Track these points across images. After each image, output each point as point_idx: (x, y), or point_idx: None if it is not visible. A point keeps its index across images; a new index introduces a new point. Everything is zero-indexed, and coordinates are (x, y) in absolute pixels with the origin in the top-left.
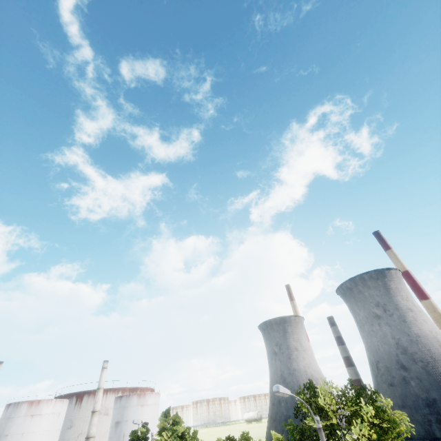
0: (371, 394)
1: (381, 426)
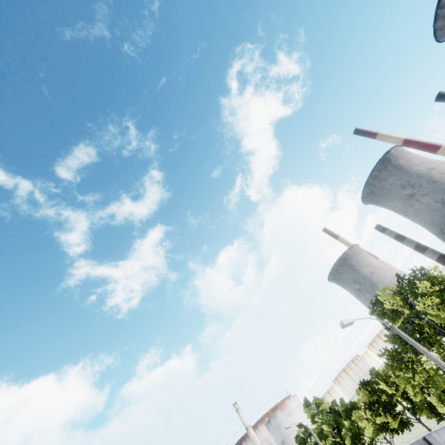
0: (420, 272)
1: (444, 288)
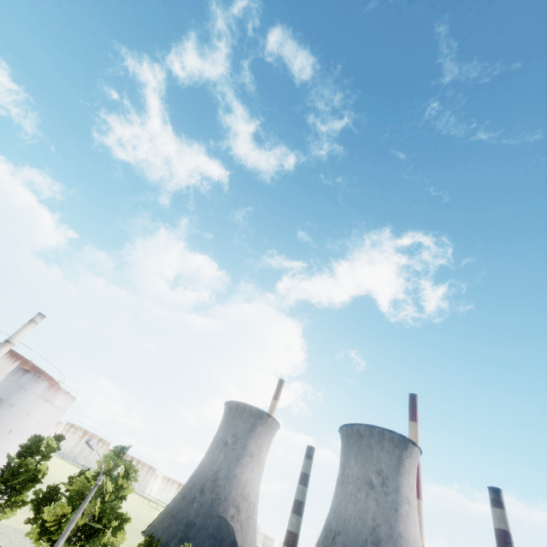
0: None
1: None
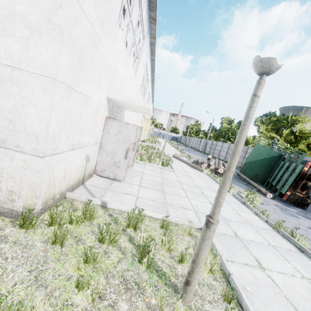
0: None
1: None
